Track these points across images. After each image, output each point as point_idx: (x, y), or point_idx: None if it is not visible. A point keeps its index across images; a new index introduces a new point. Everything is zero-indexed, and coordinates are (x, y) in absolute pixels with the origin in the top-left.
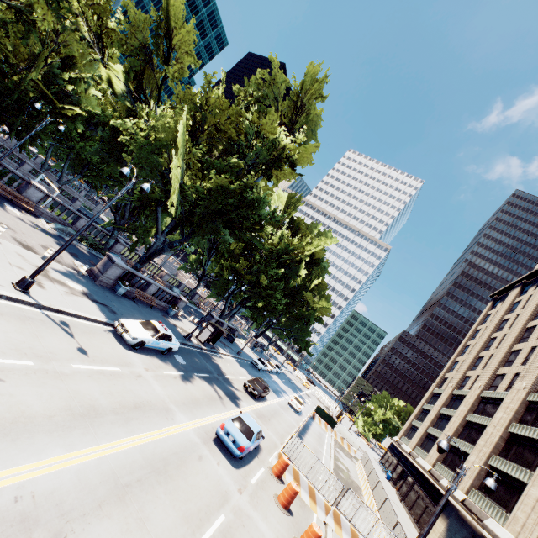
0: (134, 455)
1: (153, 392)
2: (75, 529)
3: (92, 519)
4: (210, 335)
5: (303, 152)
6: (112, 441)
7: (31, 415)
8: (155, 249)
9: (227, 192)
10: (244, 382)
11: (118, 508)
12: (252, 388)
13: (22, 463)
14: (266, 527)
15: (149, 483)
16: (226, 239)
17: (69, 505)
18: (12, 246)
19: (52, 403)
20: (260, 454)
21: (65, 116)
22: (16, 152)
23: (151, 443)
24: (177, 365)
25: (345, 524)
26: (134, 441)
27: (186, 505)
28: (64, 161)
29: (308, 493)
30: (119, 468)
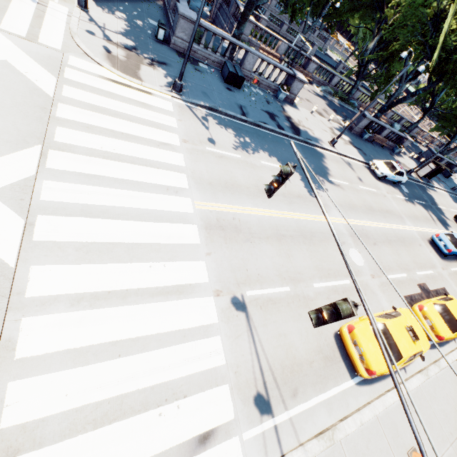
0: (390, 231)
1: (392, 206)
2: (378, 244)
3: (382, 244)
4: (429, 172)
5: None
6: (381, 223)
7: (355, 205)
8: (394, 97)
9: None
10: (454, 214)
11: (389, 246)
12: None
13: (359, 220)
14: (456, 289)
15: (398, 244)
16: None
17: (375, 237)
18: (317, 116)
19: (359, 202)
20: None
21: None
22: (274, 13)
23: (396, 229)
24: (403, 192)
25: None
26: (389, 226)
27: (414, 258)
28: (306, 7)
29: None
30: (386, 233)
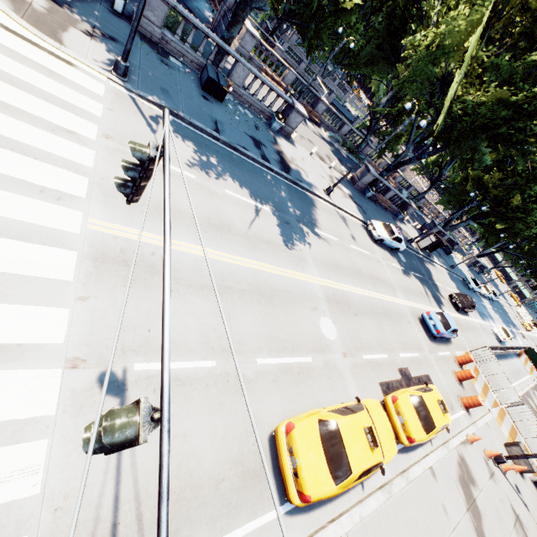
0: (378, 302)
1: (386, 274)
2: (360, 316)
3: (365, 316)
4: (430, 244)
5: None
6: (369, 291)
7: (341, 265)
8: (401, 158)
9: (504, 105)
10: (450, 293)
11: (373, 319)
12: (457, 301)
13: (343, 283)
14: (442, 377)
15: (384, 317)
16: (483, 158)
17: (358, 307)
18: (317, 160)
19: (347, 263)
20: (449, 344)
21: (343, 8)
22: (295, 49)
23: (385, 301)
24: (400, 261)
25: (508, 421)
26: (377, 296)
27: (399, 337)
28: (328, 51)
29: (482, 387)
30: (372, 304)
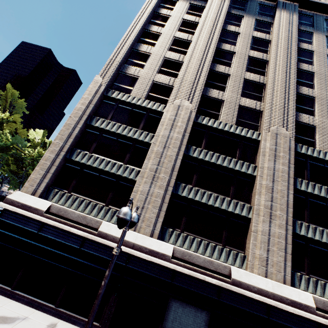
0: None
1: None
2: None
3: None
4: None
5: (14, 118)
6: None
7: None
8: None
9: None
10: None
11: None
12: None
13: None
14: None
15: None
16: None
17: None
18: None
19: None
20: None
21: None
22: None
23: None
24: None
25: None
26: None
27: None
28: None
29: None
30: None
